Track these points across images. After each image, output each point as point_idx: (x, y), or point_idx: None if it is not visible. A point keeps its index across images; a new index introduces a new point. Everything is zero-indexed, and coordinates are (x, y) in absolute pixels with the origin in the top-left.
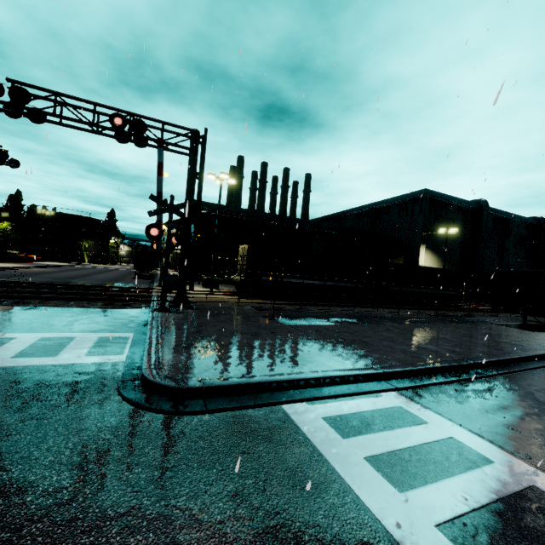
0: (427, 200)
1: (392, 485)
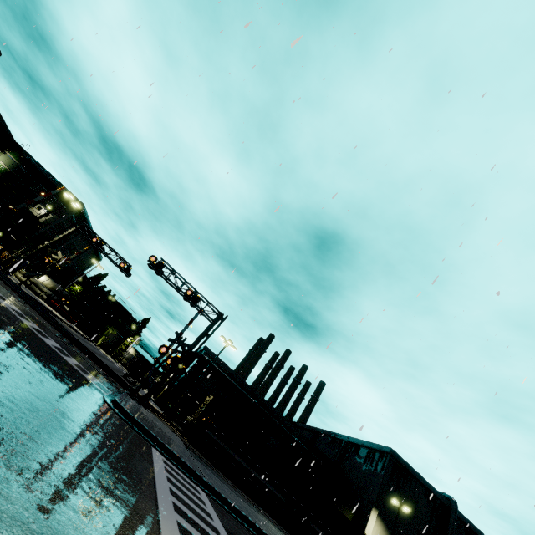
0: (390, 460)
1: (165, 469)
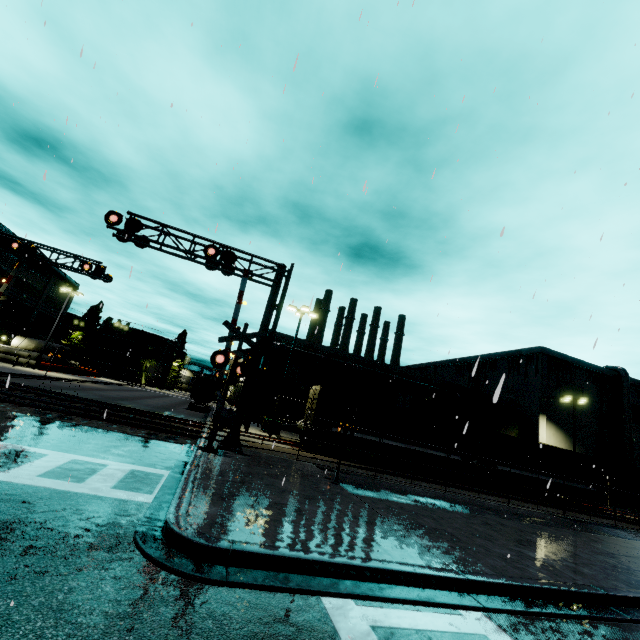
0: (543, 360)
1: None
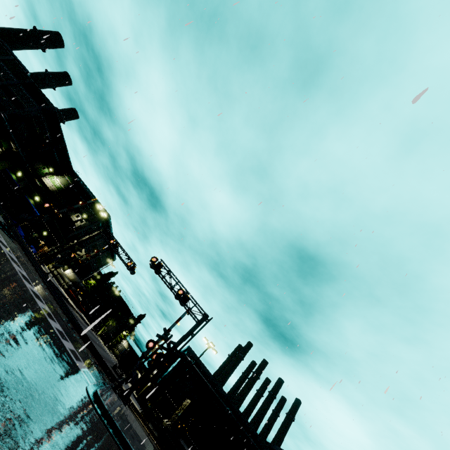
0: None
1: None
